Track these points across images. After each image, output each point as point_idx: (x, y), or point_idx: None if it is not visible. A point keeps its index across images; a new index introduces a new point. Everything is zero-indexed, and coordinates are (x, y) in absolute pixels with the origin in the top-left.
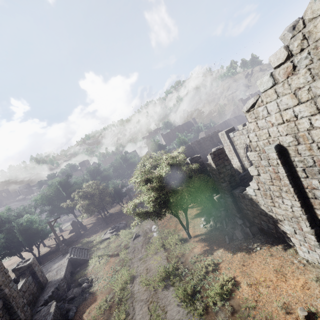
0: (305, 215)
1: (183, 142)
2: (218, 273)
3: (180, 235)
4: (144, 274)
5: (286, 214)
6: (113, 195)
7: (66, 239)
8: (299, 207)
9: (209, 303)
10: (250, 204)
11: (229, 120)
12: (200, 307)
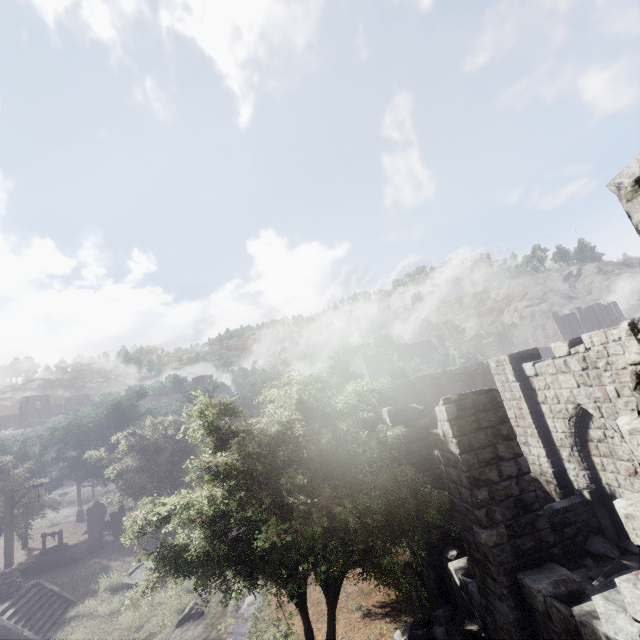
0: None
1: (401, 374)
2: None
3: None
4: None
5: None
6: None
7: (66, 546)
8: None
9: None
10: None
11: None
12: None
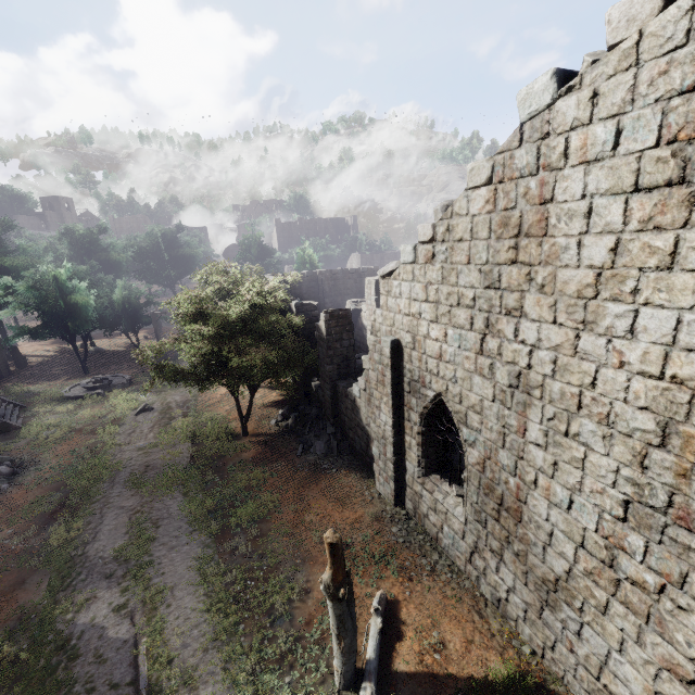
0: (394, 438)
1: (309, 261)
2: (263, 490)
3: (231, 426)
4: (140, 472)
5: (378, 432)
6: (119, 312)
7: None
8: (391, 426)
9: (231, 523)
10: (351, 408)
11: None
12: (216, 527)
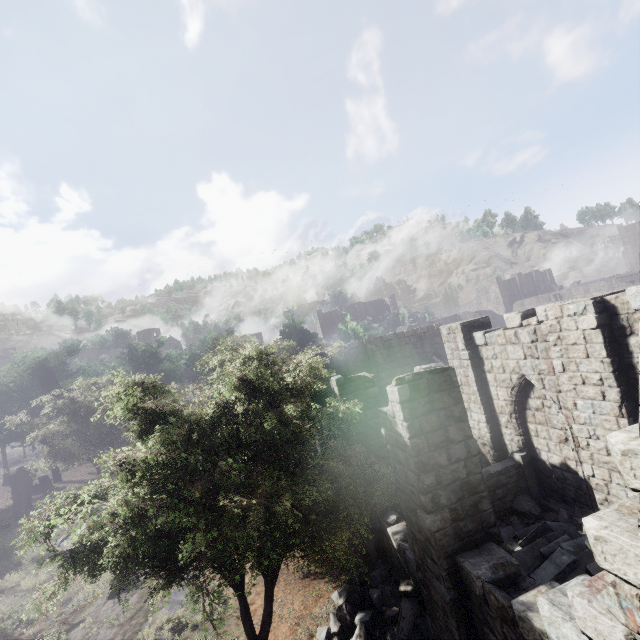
0: None
1: (353, 335)
2: None
3: None
4: None
5: None
6: None
7: None
8: None
9: None
10: None
11: (465, 314)
12: None
